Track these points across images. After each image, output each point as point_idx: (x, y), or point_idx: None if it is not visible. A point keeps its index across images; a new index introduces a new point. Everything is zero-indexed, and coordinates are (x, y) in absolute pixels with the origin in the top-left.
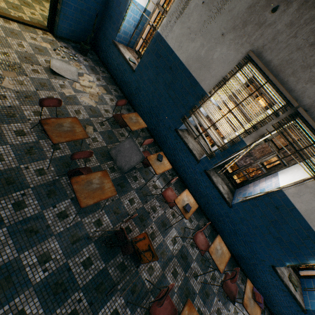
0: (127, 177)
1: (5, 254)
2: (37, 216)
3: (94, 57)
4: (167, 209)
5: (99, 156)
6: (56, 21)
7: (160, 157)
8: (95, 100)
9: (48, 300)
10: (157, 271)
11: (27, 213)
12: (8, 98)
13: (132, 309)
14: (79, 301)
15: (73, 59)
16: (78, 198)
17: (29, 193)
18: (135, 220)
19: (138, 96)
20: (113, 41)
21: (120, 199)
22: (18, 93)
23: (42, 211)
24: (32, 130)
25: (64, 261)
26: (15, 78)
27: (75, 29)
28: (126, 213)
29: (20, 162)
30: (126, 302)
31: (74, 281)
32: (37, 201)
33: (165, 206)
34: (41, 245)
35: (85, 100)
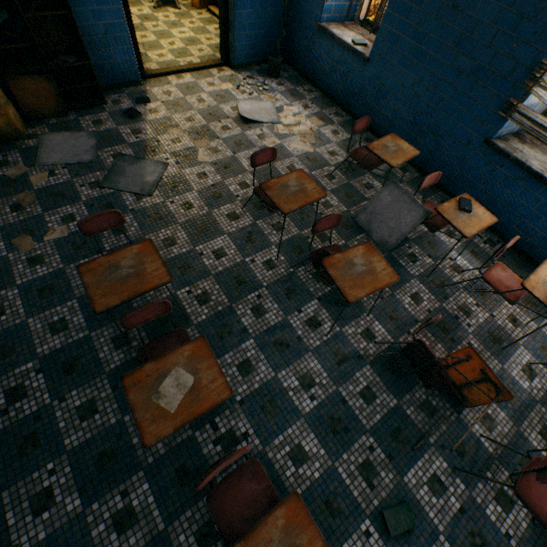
0: (396, 257)
1: (261, 372)
2: (282, 325)
3: (290, 73)
4: (494, 311)
5: (340, 229)
6: (230, 43)
7: (464, 204)
8: (310, 142)
9: (327, 439)
10: (503, 425)
11: (269, 320)
12: (208, 175)
13: (465, 481)
14: (371, 449)
15: (262, 91)
16: (341, 288)
17: (264, 294)
18: (430, 330)
19: (383, 106)
20: (318, 25)
21: (393, 295)
22: (216, 165)
23: (285, 318)
24: (244, 210)
25: (333, 388)
26: (207, 146)
27: (256, 40)
28: (411, 319)
29: (243, 255)
30: (451, 468)
31: (355, 418)
32: (276, 304)
33: (488, 305)
34: (298, 364)
35: (296, 146)
